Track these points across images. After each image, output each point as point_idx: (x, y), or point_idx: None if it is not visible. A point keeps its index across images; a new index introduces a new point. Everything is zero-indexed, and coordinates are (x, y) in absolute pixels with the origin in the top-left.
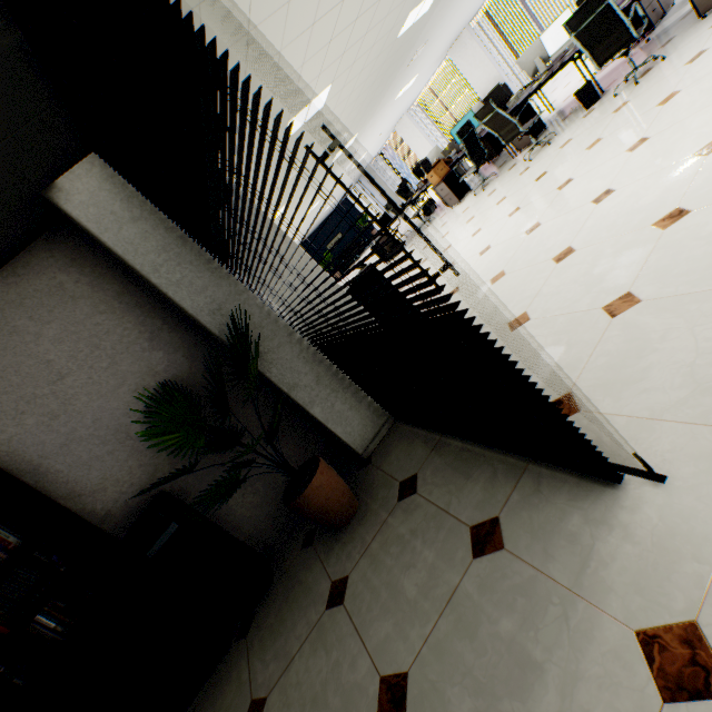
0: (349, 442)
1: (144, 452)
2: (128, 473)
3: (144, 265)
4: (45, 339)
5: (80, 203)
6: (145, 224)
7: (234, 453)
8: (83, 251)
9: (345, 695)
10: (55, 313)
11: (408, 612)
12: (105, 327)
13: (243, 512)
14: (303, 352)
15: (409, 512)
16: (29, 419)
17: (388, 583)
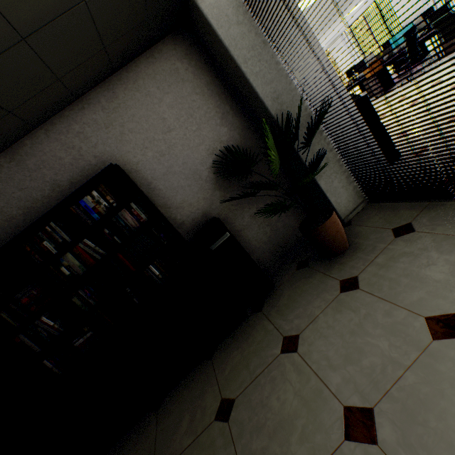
0: (337, 209)
1: (207, 190)
2: (196, 201)
3: (238, 56)
4: (163, 104)
5: (209, 4)
6: (243, 27)
7: (256, 205)
8: (192, 50)
9: (387, 328)
10: (171, 87)
11: (440, 285)
12: (197, 104)
13: (255, 244)
14: (321, 140)
15: (412, 241)
16: (149, 153)
17: (407, 275)
